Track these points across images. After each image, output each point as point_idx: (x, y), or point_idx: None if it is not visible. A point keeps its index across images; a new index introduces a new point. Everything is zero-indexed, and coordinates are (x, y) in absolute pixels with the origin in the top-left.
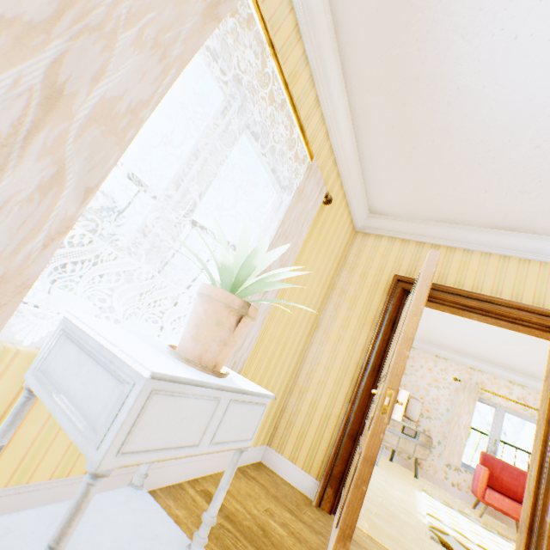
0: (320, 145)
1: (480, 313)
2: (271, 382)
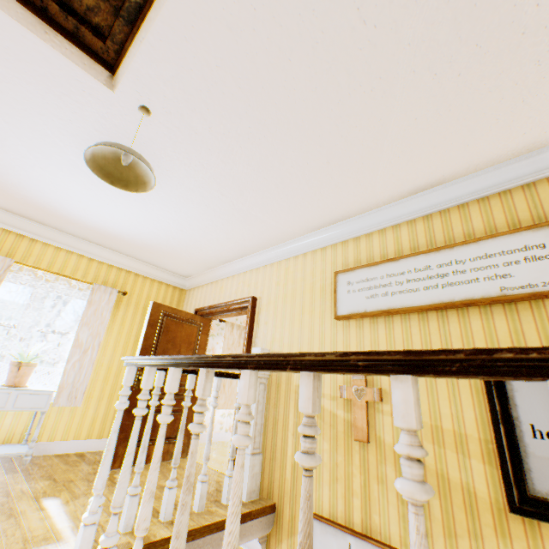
0: (108, 272)
1: (225, 313)
2: None
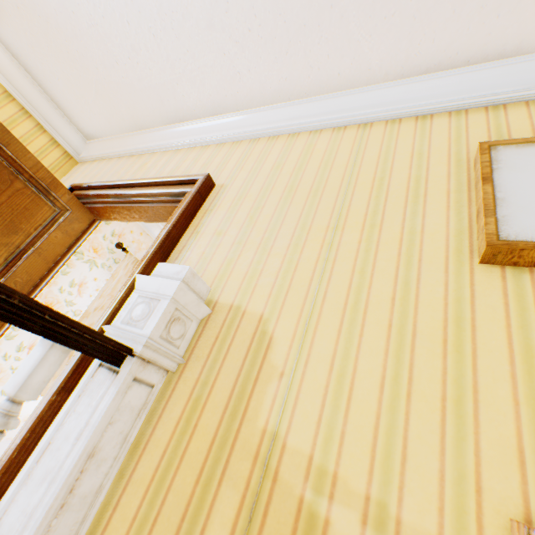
0: None
1: (130, 203)
2: None
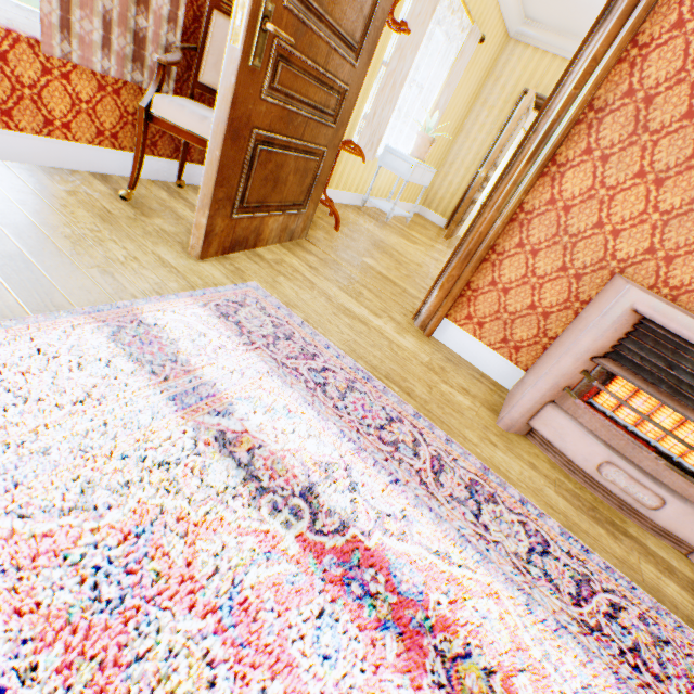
0: None
1: None
2: None
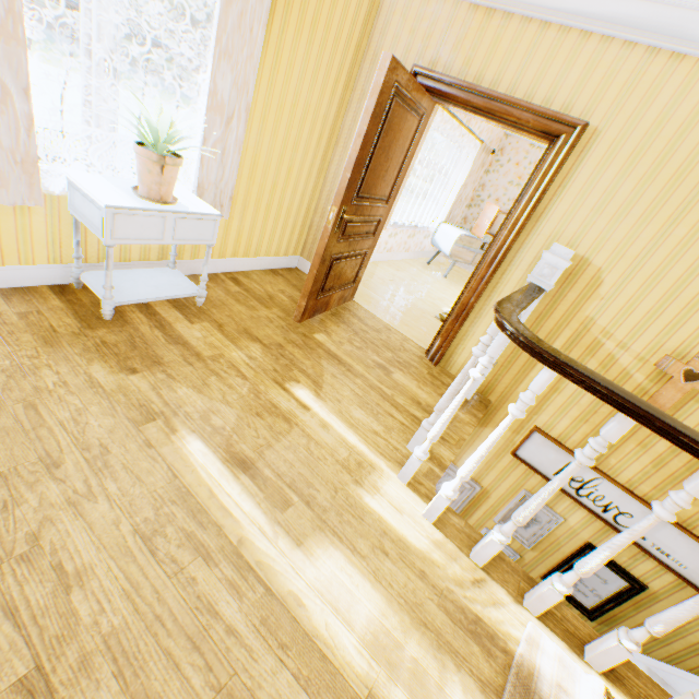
0: None
1: (489, 117)
2: (284, 205)
